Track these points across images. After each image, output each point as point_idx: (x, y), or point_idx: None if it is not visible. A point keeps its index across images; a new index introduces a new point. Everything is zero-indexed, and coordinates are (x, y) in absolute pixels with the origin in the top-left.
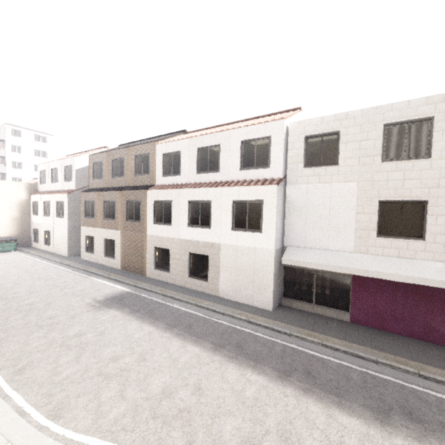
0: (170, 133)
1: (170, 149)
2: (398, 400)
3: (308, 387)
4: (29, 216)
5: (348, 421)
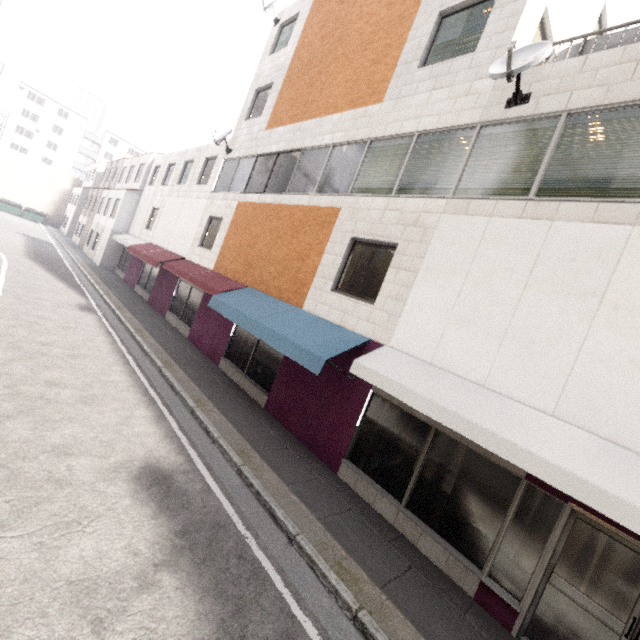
0: None
1: (125, 165)
2: (53, 265)
3: (32, 254)
4: (67, 205)
5: (20, 253)
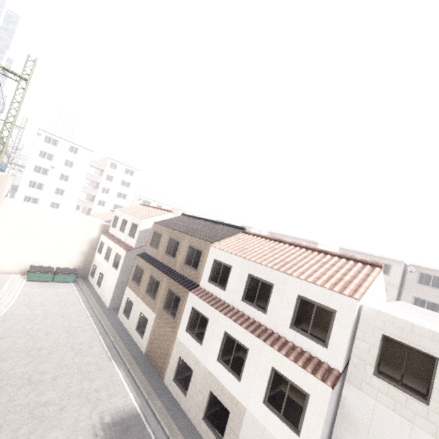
0: (229, 225)
1: (222, 258)
2: None
3: None
4: (94, 251)
5: None
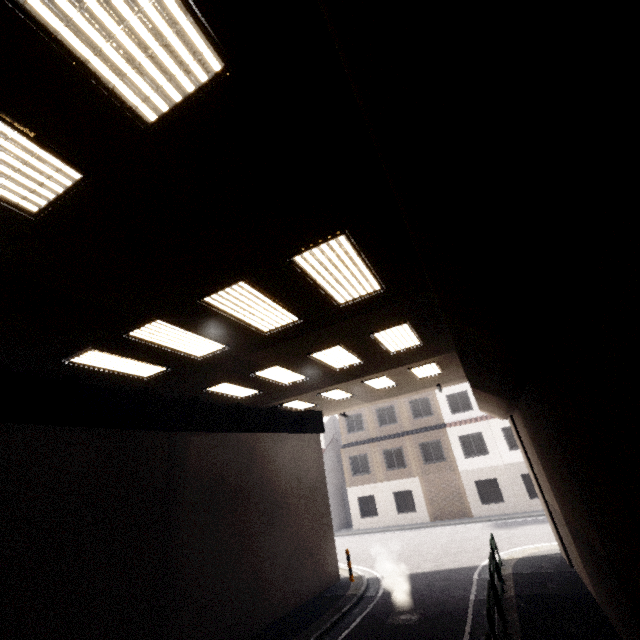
0: None
1: (453, 391)
2: None
3: None
4: None
5: None
